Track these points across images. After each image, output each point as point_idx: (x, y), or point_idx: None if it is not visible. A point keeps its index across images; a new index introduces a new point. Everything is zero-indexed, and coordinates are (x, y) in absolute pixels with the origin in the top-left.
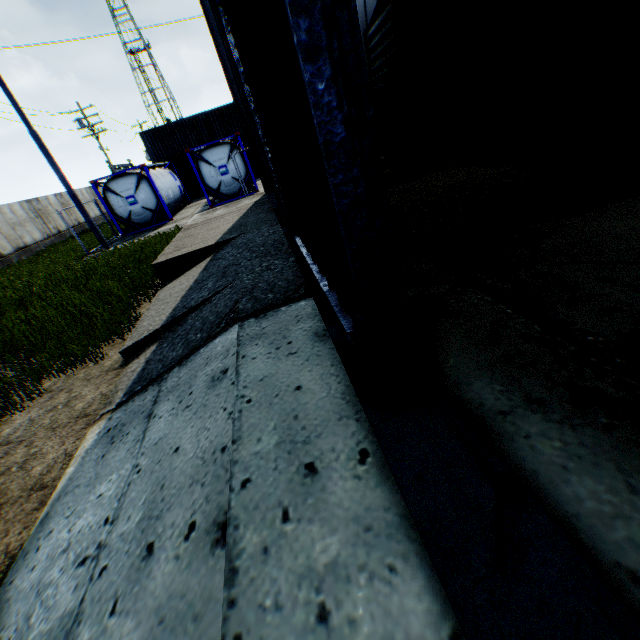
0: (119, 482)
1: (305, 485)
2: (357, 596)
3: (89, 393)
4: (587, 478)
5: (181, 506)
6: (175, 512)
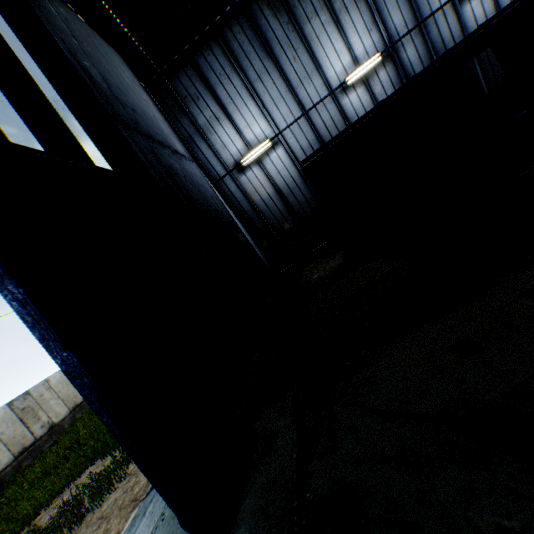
0: None
1: None
2: None
3: (143, 478)
4: None
5: None
6: None
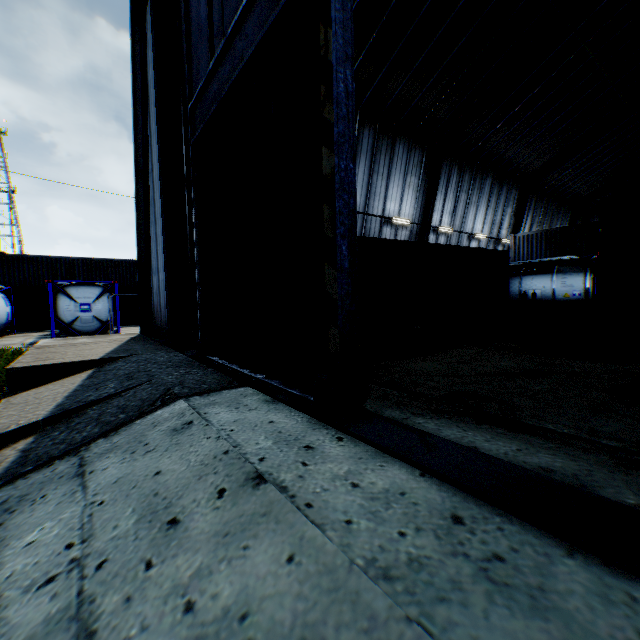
0: (66, 521)
1: (309, 453)
2: (370, 476)
3: None
4: (449, 430)
5: (197, 490)
6: (191, 495)
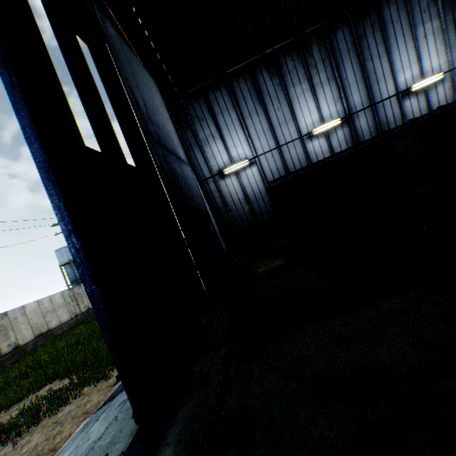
0: (71, 450)
1: None
2: None
3: (95, 398)
4: None
5: None
6: None
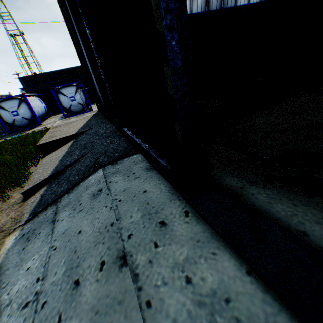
0: (41, 258)
1: (162, 230)
2: (202, 268)
3: (2, 219)
4: (279, 205)
5: (92, 256)
6: (89, 260)
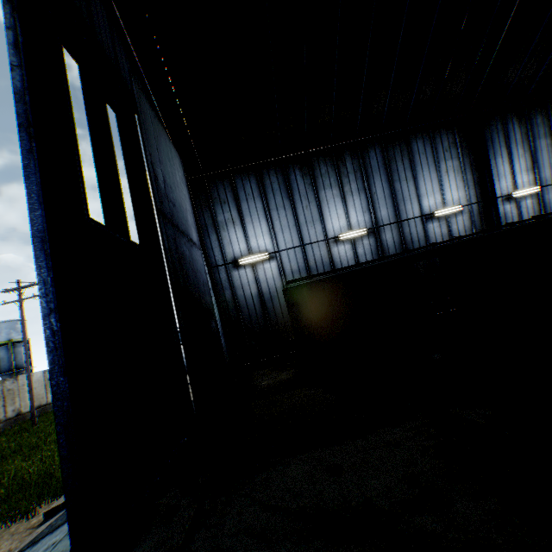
0: None
1: None
2: None
3: (5, 545)
4: None
5: None
6: None
